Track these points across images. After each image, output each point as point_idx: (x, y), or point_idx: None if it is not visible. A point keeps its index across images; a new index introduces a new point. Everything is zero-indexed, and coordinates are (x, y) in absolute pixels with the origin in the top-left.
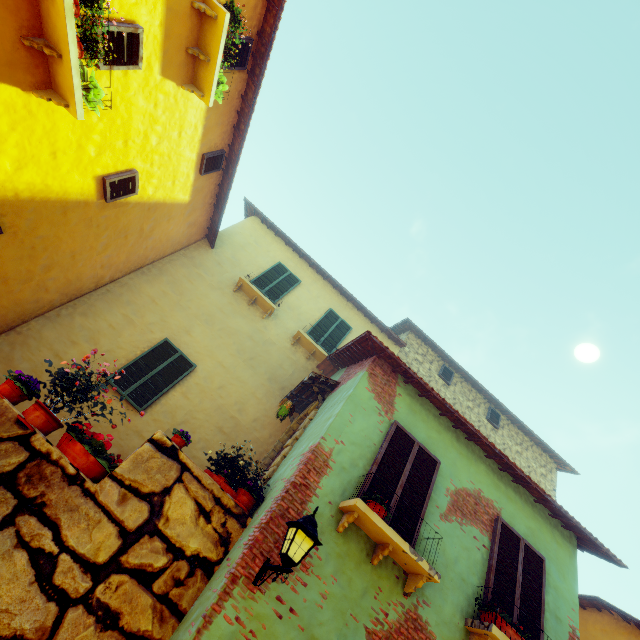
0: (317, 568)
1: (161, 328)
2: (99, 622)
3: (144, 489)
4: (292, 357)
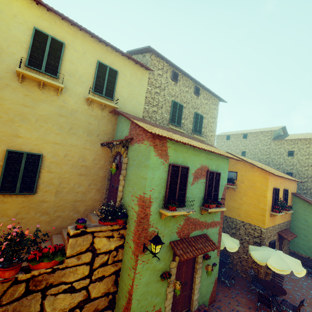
0: (159, 232)
1: None
2: (99, 281)
3: (83, 250)
4: (92, 114)
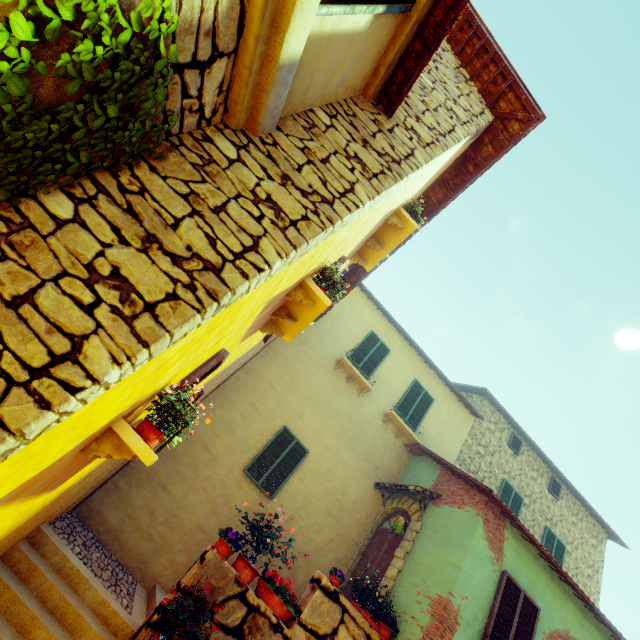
0: None
1: (280, 414)
2: None
3: (320, 631)
4: (383, 435)
